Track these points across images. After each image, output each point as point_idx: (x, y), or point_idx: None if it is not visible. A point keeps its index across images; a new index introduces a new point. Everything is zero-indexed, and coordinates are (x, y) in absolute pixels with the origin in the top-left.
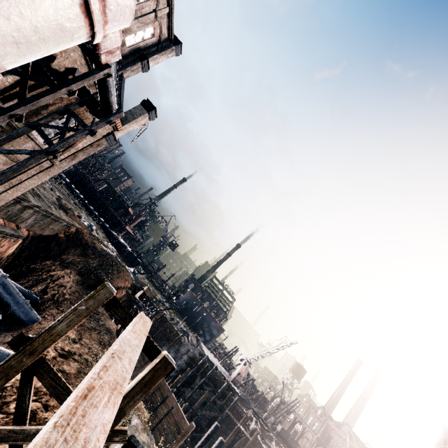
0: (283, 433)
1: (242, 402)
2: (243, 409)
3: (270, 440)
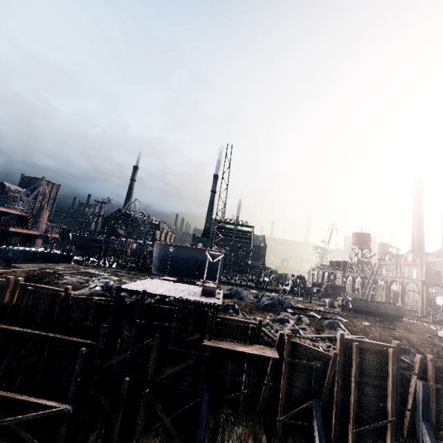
0: (358, 305)
1: (266, 310)
2: (265, 317)
3: (333, 329)
